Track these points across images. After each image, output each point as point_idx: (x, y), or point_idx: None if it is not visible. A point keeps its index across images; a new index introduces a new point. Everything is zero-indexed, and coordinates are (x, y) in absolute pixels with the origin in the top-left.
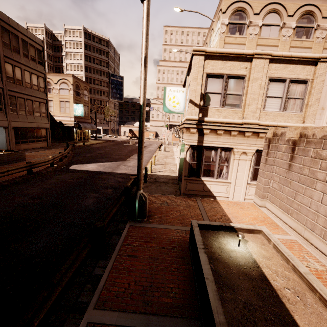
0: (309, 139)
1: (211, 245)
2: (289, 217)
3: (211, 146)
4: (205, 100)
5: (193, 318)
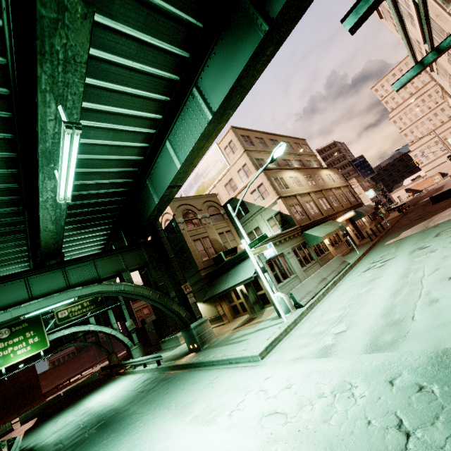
0: None
1: None
2: None
3: None
4: None
5: None
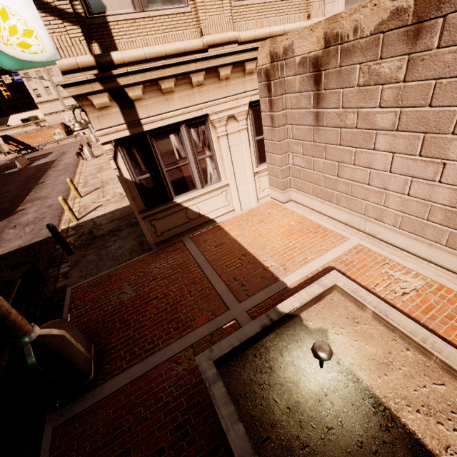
0: (347, 43)
1: (270, 415)
2: (336, 207)
3: (163, 126)
4: None
5: None
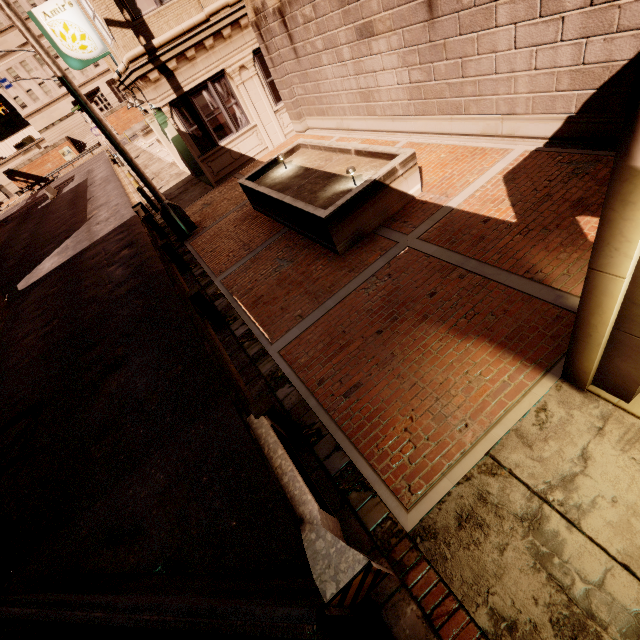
0: None
1: (265, 184)
2: (329, 119)
3: (196, 86)
4: (129, 7)
5: (282, 229)
